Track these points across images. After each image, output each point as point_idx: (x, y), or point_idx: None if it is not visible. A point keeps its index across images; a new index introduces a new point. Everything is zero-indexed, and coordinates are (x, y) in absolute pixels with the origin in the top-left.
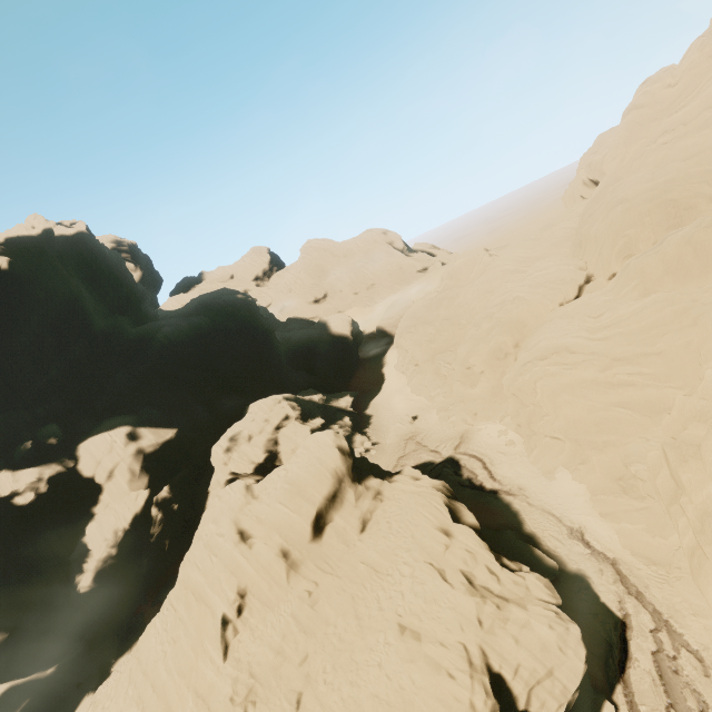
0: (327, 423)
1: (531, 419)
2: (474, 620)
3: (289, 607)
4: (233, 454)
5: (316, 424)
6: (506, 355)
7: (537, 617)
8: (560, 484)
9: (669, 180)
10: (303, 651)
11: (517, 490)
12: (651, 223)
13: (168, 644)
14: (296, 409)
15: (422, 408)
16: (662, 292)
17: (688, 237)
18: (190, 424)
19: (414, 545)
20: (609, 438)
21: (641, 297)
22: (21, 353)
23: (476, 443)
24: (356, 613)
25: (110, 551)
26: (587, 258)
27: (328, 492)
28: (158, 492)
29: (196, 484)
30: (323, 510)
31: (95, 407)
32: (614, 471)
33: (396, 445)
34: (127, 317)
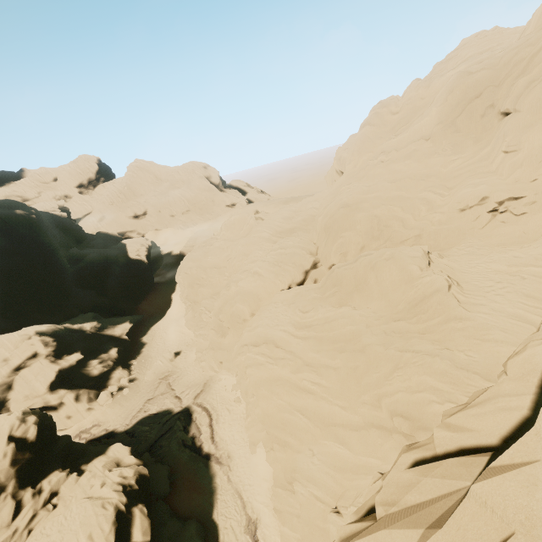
0: (88, 357)
1: (247, 391)
2: None
3: None
4: None
5: (70, 361)
6: (244, 321)
7: None
8: (257, 461)
9: (377, 197)
10: None
11: (226, 457)
12: (361, 230)
13: None
14: (49, 346)
15: (187, 344)
16: (350, 307)
17: (373, 263)
18: None
19: None
20: (289, 440)
21: (337, 304)
22: None
23: (213, 394)
24: None
25: None
26: (319, 244)
27: None
28: None
29: None
30: None
31: None
32: (288, 473)
33: (151, 384)
34: None
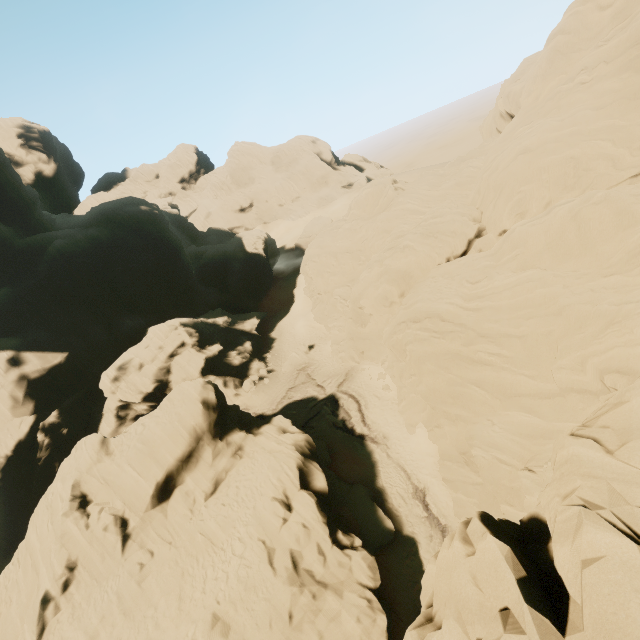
0: (226, 349)
1: (402, 374)
2: (285, 615)
3: (116, 584)
4: (121, 383)
5: (213, 351)
6: (392, 303)
7: (349, 608)
8: (417, 440)
9: (575, 132)
10: (117, 637)
11: (382, 438)
12: (548, 180)
13: (5, 604)
14: (193, 336)
15: (320, 337)
16: (538, 269)
17: (575, 212)
18: (85, 346)
19: (253, 519)
20: (461, 413)
21: (519, 269)
22: None
23: (358, 383)
24: (181, 593)
25: None
26: (484, 208)
27: (183, 452)
28: (46, 416)
29: (92, 405)
30: (174, 472)
31: None
32: (460, 445)
33: (289, 375)
34: (14, 226)
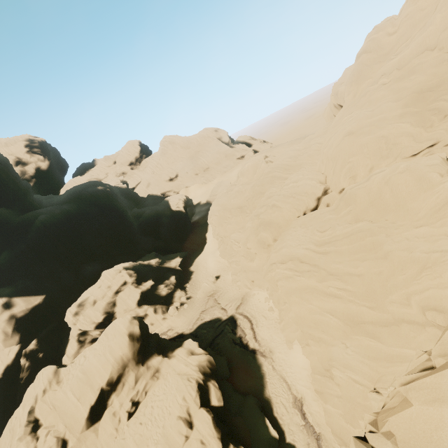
0: (157, 283)
1: (279, 301)
2: None
3: None
4: (80, 317)
5: (146, 286)
6: (268, 246)
7: None
8: (294, 354)
9: (383, 118)
10: None
11: (269, 352)
12: (368, 152)
13: None
14: (132, 276)
15: (224, 269)
16: (366, 221)
17: (386, 179)
18: (58, 289)
19: (161, 438)
20: (322, 336)
21: (353, 221)
22: None
23: (250, 305)
24: None
25: None
26: (327, 173)
27: (112, 379)
28: (28, 344)
29: (62, 332)
30: (105, 396)
31: None
32: (324, 363)
33: (202, 300)
34: (13, 208)
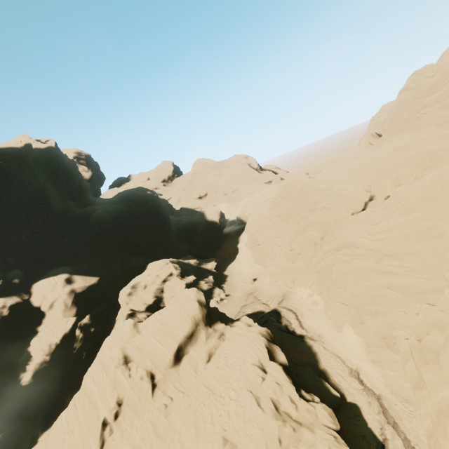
0: (197, 279)
1: (328, 289)
2: (276, 439)
3: (150, 416)
4: (132, 297)
5: (190, 280)
6: (315, 244)
7: (321, 440)
8: (345, 336)
9: (426, 138)
10: None
11: (317, 336)
12: (414, 164)
13: (67, 434)
14: (177, 269)
15: (260, 273)
16: (419, 212)
17: (437, 177)
18: (108, 274)
19: (241, 376)
20: (379, 309)
21: (405, 214)
22: (2, 222)
23: (293, 301)
24: (195, 425)
25: (45, 358)
26: (371, 184)
27: (188, 332)
28: (82, 319)
29: (108, 314)
30: (182, 344)
31: (47, 260)
32: (382, 332)
33: (241, 297)
34: (75, 202)
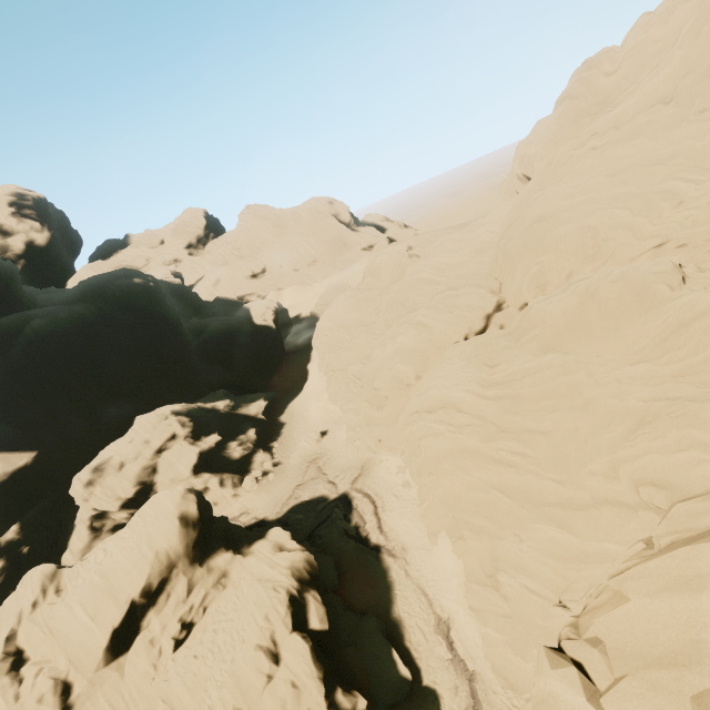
0: (226, 439)
1: (421, 471)
2: None
3: None
4: (95, 488)
5: (209, 443)
6: (407, 386)
7: None
8: (440, 553)
9: (590, 200)
10: None
11: (400, 550)
12: (567, 250)
13: None
14: (186, 426)
15: (334, 421)
16: (560, 352)
17: (592, 290)
18: (59, 442)
19: (229, 678)
20: (485, 525)
21: (539, 352)
22: None
23: (375, 478)
24: None
25: None
26: (503, 278)
27: (150, 586)
28: (4, 532)
29: (64, 513)
30: (137, 613)
31: None
32: (486, 565)
33: (298, 468)
34: None
